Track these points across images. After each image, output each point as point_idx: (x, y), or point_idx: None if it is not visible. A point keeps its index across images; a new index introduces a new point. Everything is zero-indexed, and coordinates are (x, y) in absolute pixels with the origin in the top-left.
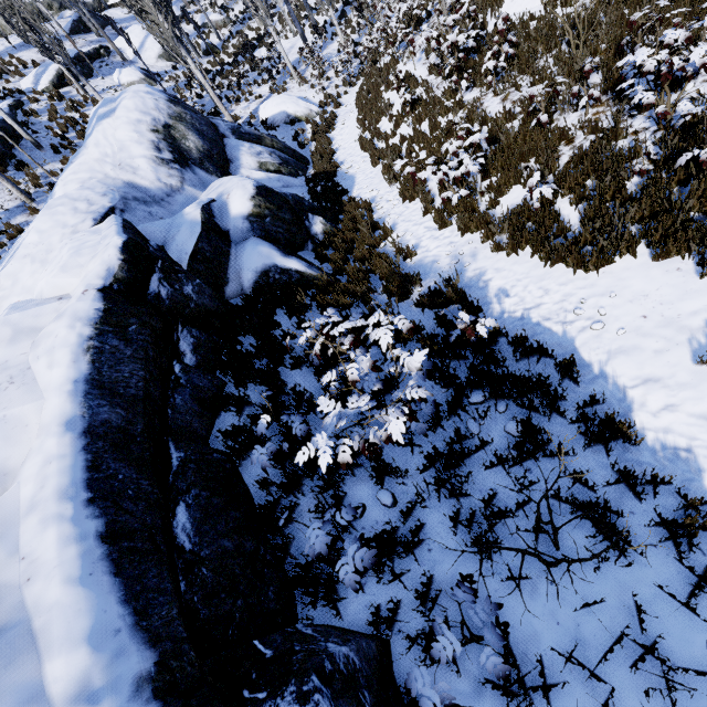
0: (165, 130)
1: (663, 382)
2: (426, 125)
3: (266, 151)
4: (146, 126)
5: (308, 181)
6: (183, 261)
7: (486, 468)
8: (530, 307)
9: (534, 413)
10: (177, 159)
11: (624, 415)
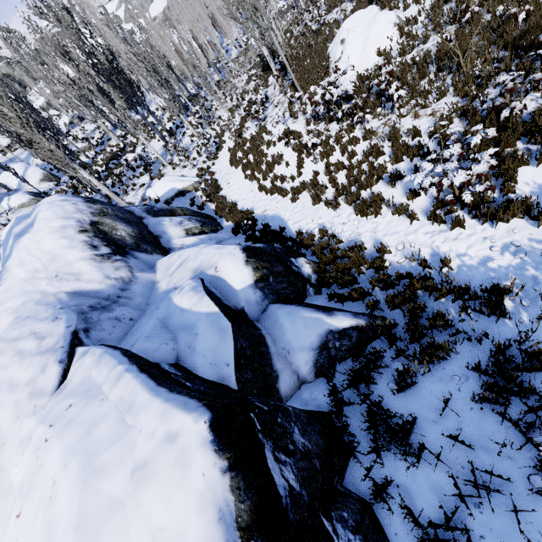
0: (93, 228)
1: None
2: (337, 157)
3: (185, 219)
4: (72, 229)
5: (235, 232)
6: (227, 377)
7: None
8: None
9: None
10: (115, 250)
11: None
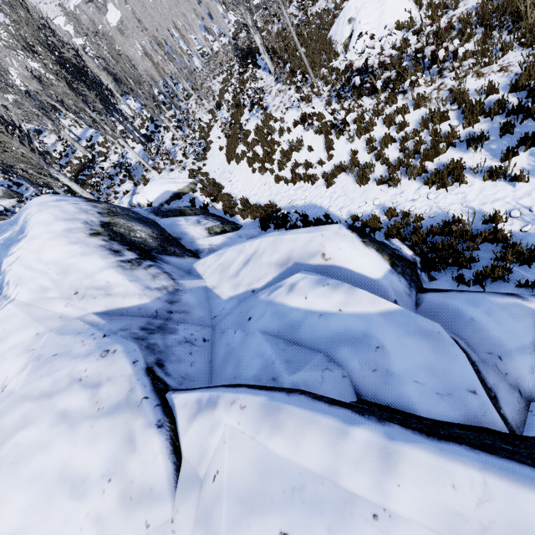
0: (105, 230)
1: None
2: (379, 132)
3: (201, 218)
4: (81, 233)
5: (264, 227)
6: (483, 413)
7: None
8: None
9: None
10: (141, 255)
11: None
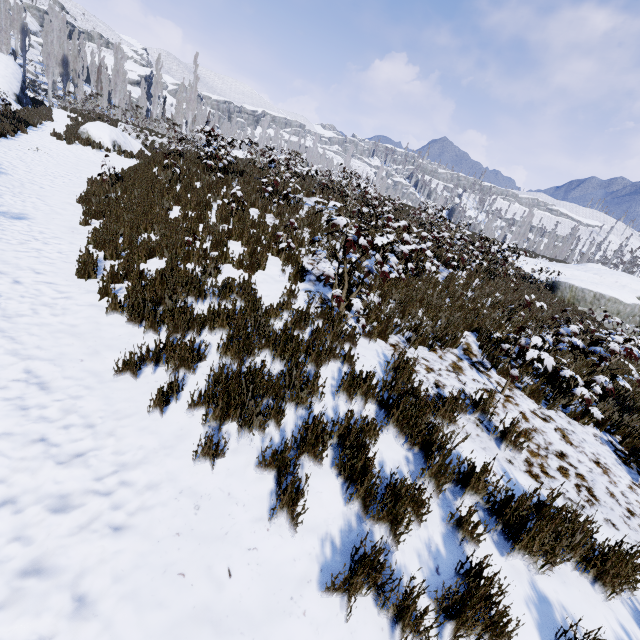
0: None
1: None
2: None
3: None
4: None
5: None
6: None
7: None
8: None
9: None
10: None
11: None
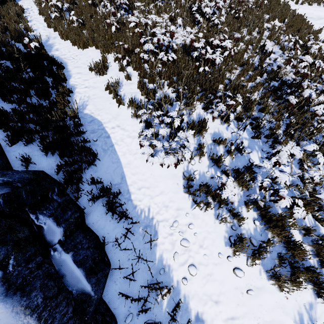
0: None
1: (82, 74)
2: None
3: None
4: None
5: None
6: None
7: (19, 83)
8: (63, 55)
9: (45, 76)
10: None
11: (69, 79)
